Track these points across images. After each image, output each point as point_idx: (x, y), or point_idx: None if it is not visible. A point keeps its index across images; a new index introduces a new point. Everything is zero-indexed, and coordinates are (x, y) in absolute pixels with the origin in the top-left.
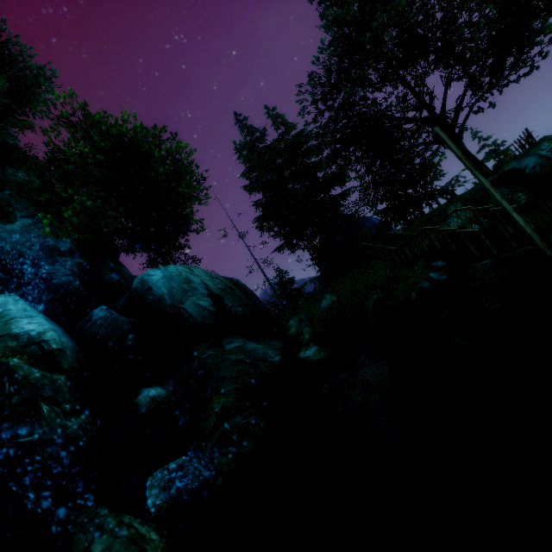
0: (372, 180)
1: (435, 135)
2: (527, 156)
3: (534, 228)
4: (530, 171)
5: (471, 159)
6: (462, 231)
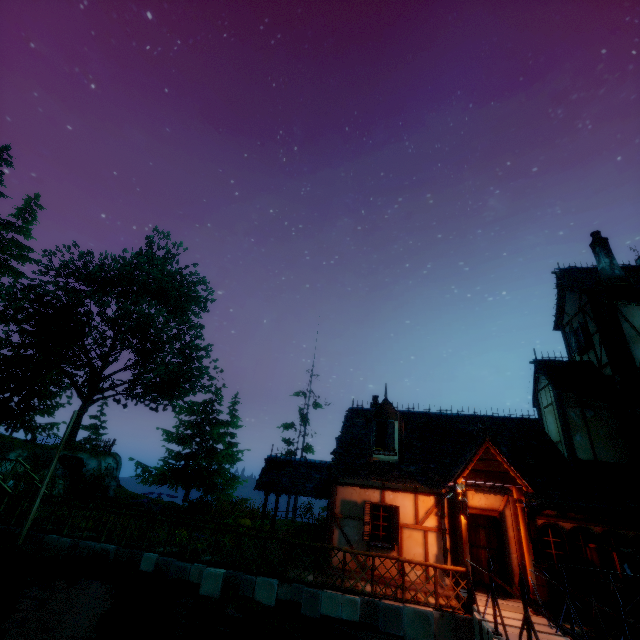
0: (6, 358)
1: (86, 381)
2: (96, 458)
3: (35, 517)
4: (86, 470)
5: (77, 425)
6: (2, 484)
